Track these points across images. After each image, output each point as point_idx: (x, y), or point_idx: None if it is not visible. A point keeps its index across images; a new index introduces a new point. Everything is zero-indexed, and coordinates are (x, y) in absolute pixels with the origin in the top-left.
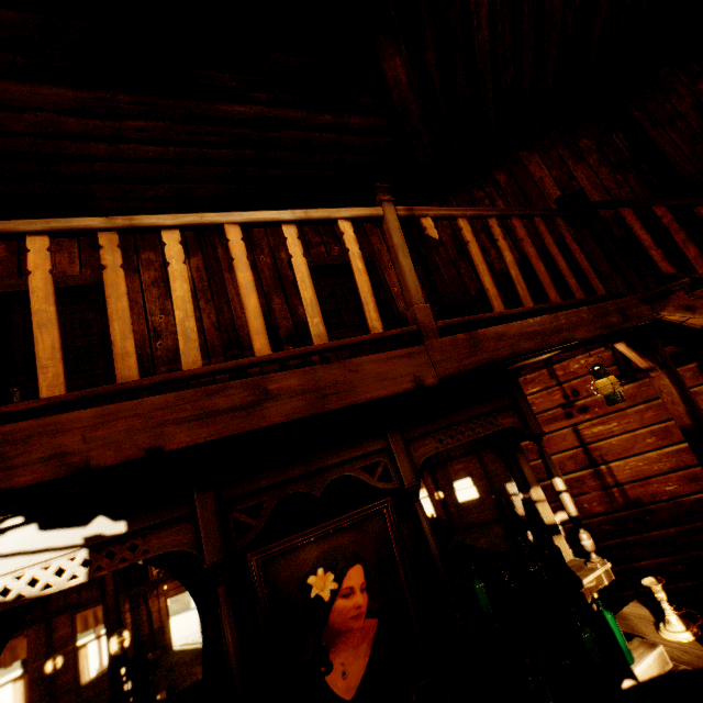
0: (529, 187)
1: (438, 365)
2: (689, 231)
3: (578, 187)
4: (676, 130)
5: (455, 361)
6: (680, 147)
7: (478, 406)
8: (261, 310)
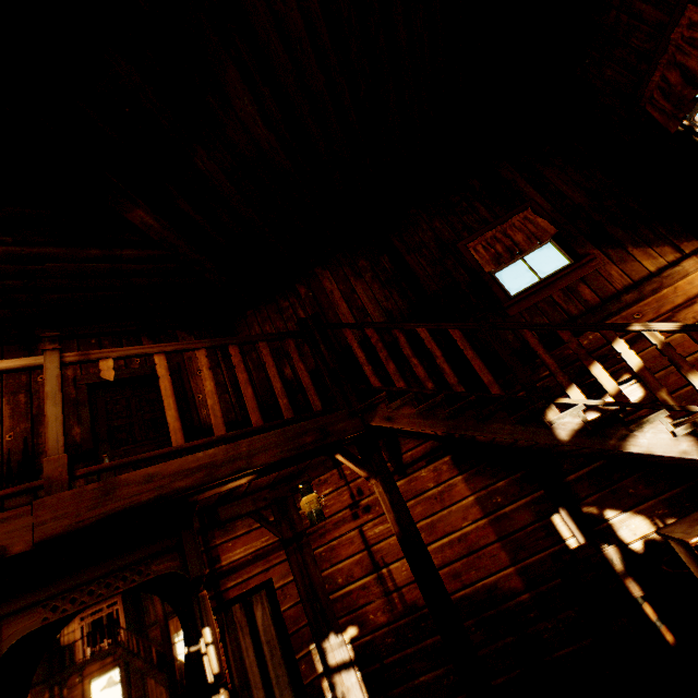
0: (323, 298)
1: (42, 526)
2: (437, 337)
3: (358, 299)
4: (423, 255)
5: (69, 518)
6: (426, 269)
7: (125, 556)
8: (23, 435)
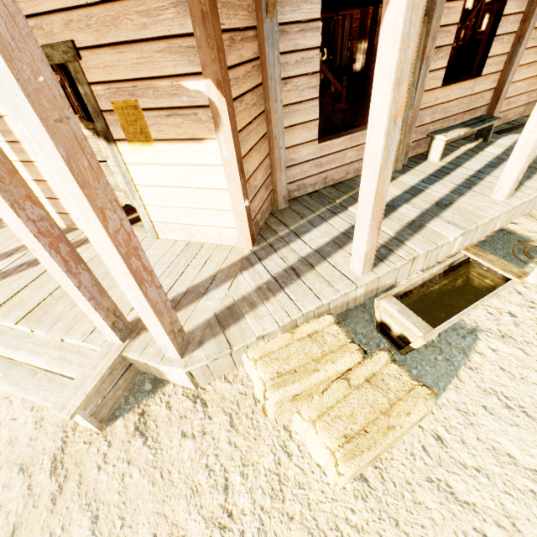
0: None
1: None
2: None
3: None
4: None
5: None
6: None
7: None
8: None
